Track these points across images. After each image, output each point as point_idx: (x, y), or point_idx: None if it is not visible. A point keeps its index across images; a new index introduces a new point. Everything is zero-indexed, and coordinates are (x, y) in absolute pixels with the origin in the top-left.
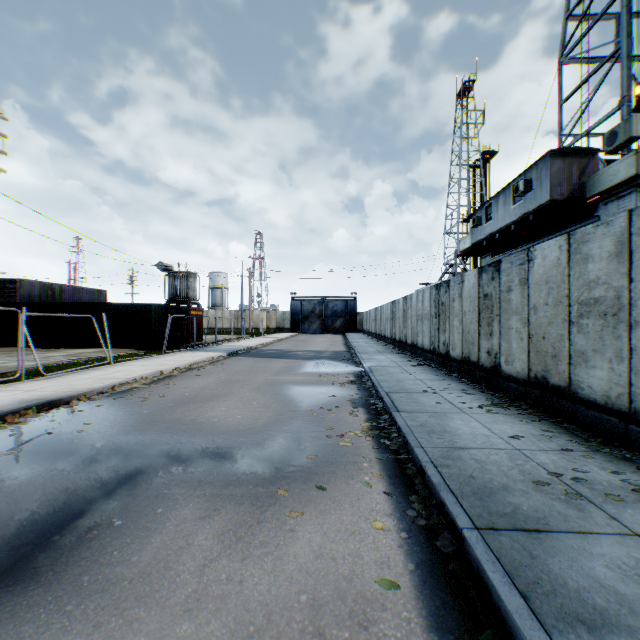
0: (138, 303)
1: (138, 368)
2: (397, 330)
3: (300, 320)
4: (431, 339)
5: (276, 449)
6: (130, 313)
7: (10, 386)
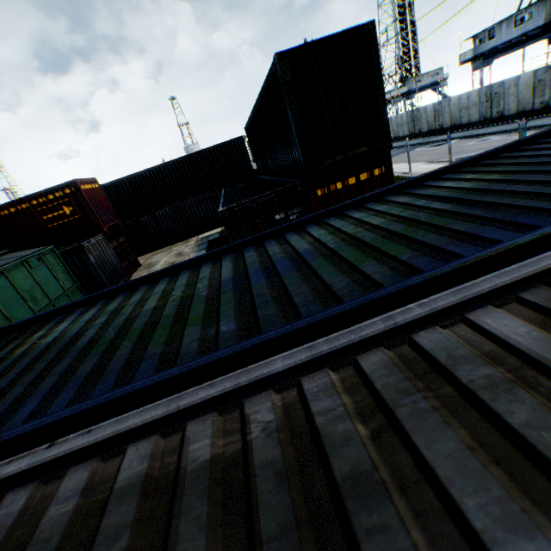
0: None
1: None
2: (424, 126)
3: None
4: (480, 115)
5: None
6: None
7: None
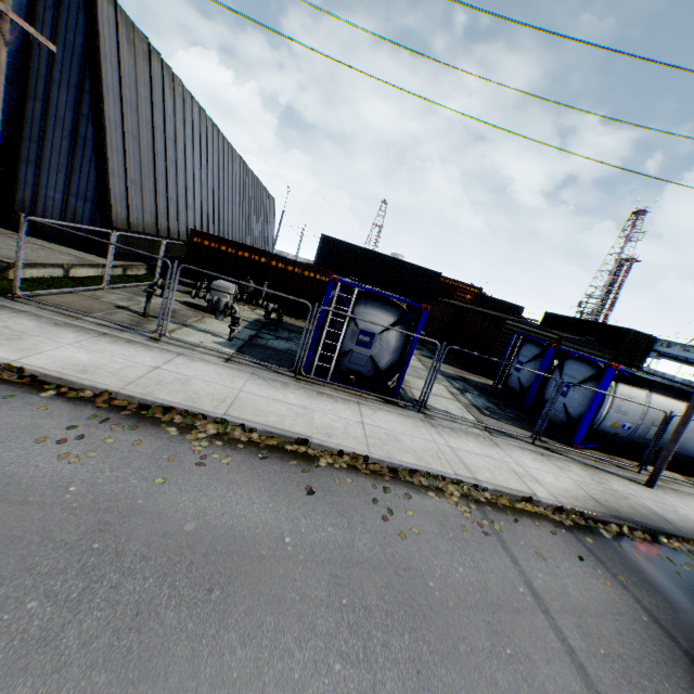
0: None
1: None
2: None
3: None
4: None
5: None
6: None
7: None
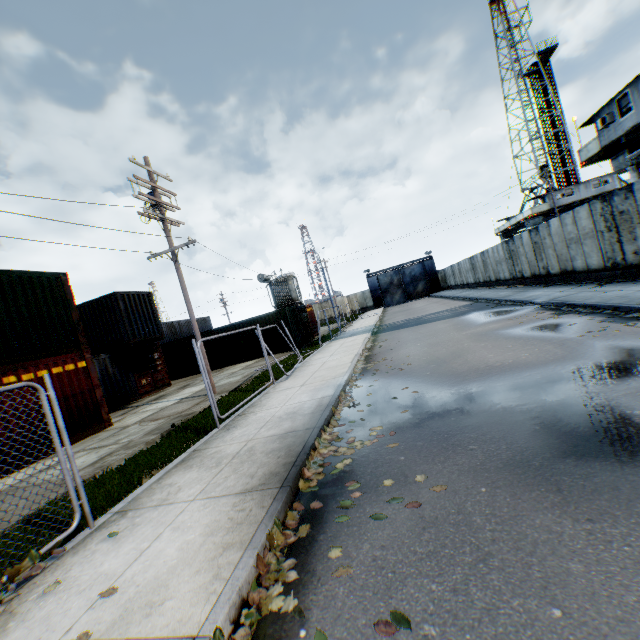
0: (273, 312)
1: (333, 357)
2: (524, 267)
3: (381, 295)
4: (604, 256)
5: (635, 358)
6: (268, 322)
7: (275, 388)
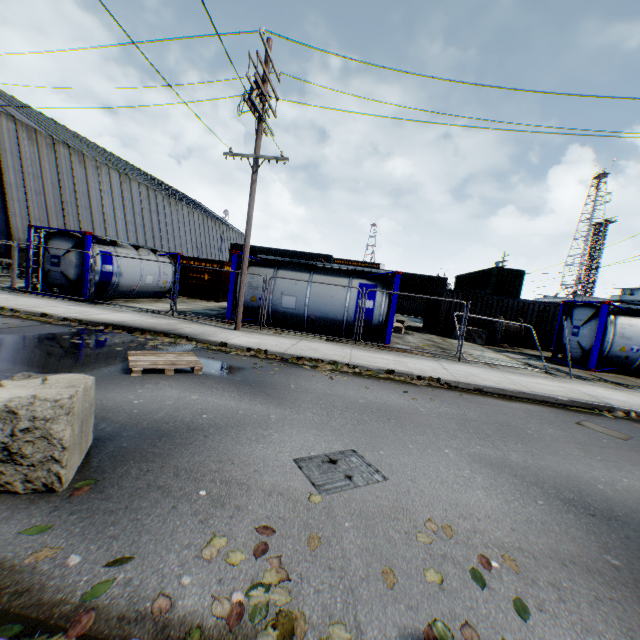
0: None
1: None
2: None
3: None
4: None
5: None
6: None
7: None
